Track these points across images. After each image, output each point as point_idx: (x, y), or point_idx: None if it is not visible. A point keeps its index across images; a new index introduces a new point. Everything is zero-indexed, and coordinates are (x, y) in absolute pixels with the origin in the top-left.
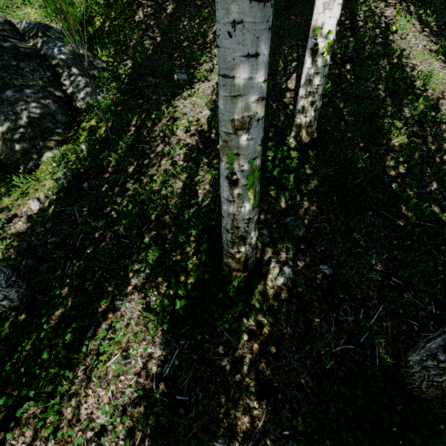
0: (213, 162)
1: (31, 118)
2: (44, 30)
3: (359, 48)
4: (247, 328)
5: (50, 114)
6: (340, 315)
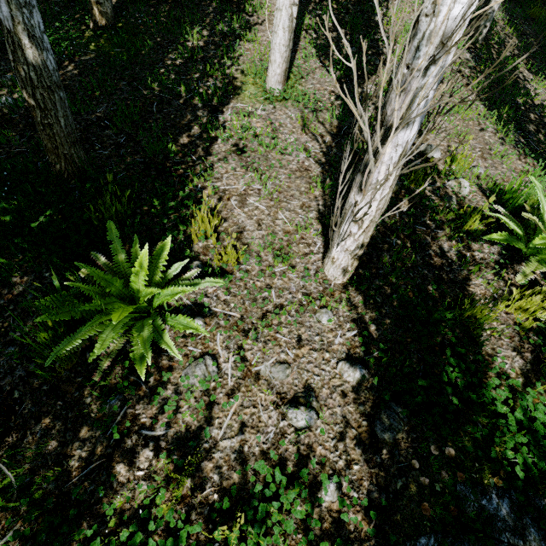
0: None
1: None
2: None
3: None
4: None
5: None
6: (38, 134)
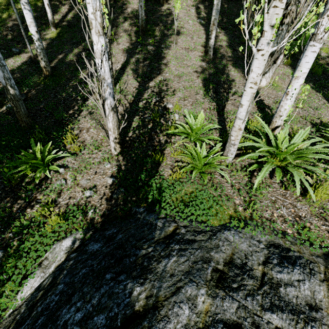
0: None
1: None
2: None
3: None
4: None
5: None
6: None
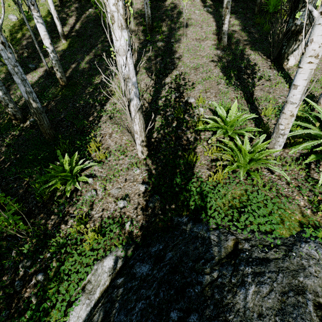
0: None
1: None
2: None
3: (108, 50)
4: (12, 134)
5: None
6: None
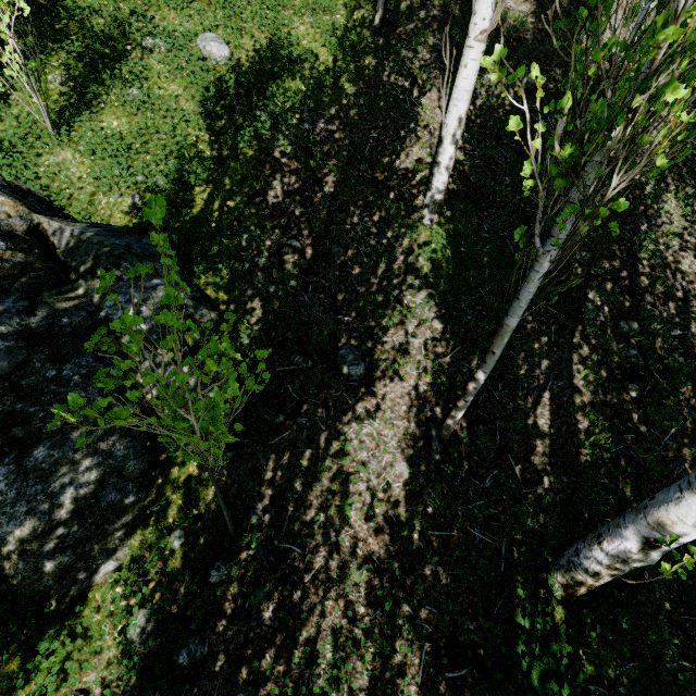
0: (420, 614)
1: (81, 498)
2: (109, 265)
3: (647, 344)
4: None
5: (115, 469)
6: None
